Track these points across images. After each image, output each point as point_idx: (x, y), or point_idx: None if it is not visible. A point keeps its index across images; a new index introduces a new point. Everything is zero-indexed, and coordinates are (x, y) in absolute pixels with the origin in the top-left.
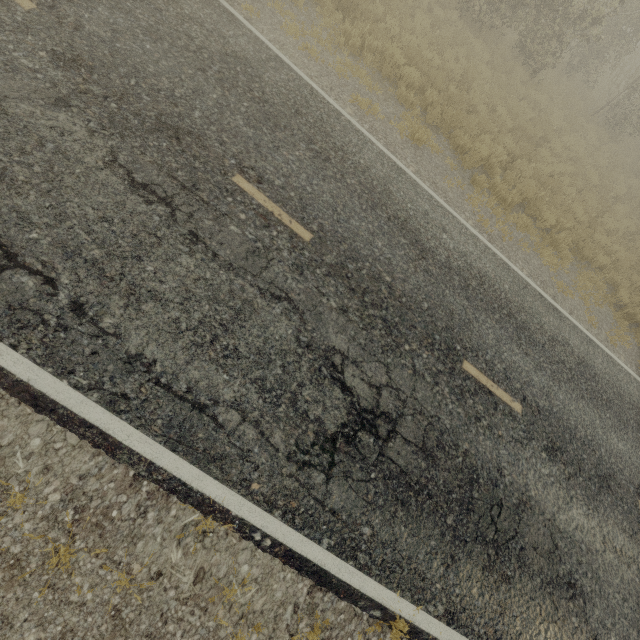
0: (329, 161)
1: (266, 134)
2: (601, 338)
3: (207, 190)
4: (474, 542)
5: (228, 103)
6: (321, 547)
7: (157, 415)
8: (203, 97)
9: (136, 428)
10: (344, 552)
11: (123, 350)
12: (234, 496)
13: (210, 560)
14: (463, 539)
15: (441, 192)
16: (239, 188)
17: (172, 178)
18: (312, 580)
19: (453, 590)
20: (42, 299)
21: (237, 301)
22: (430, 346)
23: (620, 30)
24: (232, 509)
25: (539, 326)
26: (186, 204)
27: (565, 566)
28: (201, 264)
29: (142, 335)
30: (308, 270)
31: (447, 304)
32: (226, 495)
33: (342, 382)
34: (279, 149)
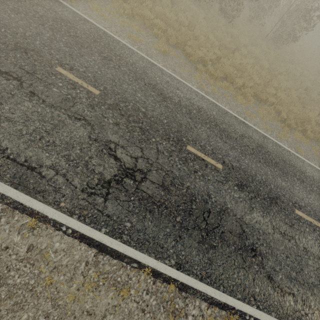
0: (112, 61)
1: (76, 50)
2: (273, 136)
3: (41, 74)
4: (193, 229)
5: (55, 38)
6: (101, 232)
7: (7, 172)
8: (41, 35)
9: None
10: (114, 235)
11: None
12: (50, 209)
13: (37, 241)
14: (186, 228)
15: (178, 74)
16: (59, 72)
17: (21, 69)
18: (97, 249)
19: (180, 253)
20: None
21: (55, 121)
22: (167, 139)
23: None
24: (49, 215)
25: (234, 130)
26: (29, 80)
27: (249, 241)
28: (36, 105)
29: (0, 137)
30: (97, 107)
31: (178, 120)
32: (45, 209)
33: (115, 156)
34: (83, 56)
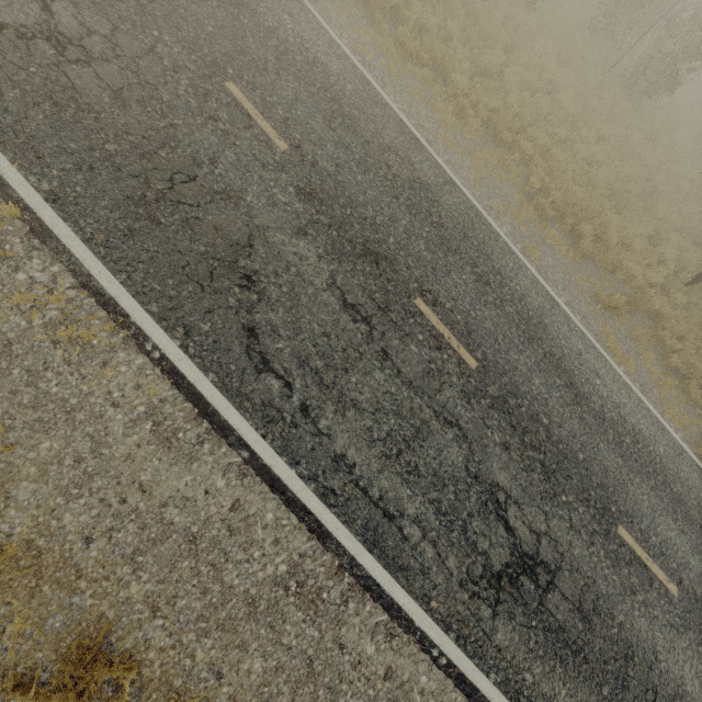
0: None
1: None
2: (482, 201)
3: None
4: (131, 177)
5: None
6: None
7: None
8: None
9: None
10: None
11: None
12: None
13: None
14: (118, 167)
15: (320, 8)
16: None
17: None
18: None
19: (74, 186)
20: None
21: None
22: (190, 50)
23: None
24: None
25: (375, 131)
26: None
27: (252, 264)
28: None
29: None
30: None
31: (243, 45)
32: None
33: (47, 5)
34: None
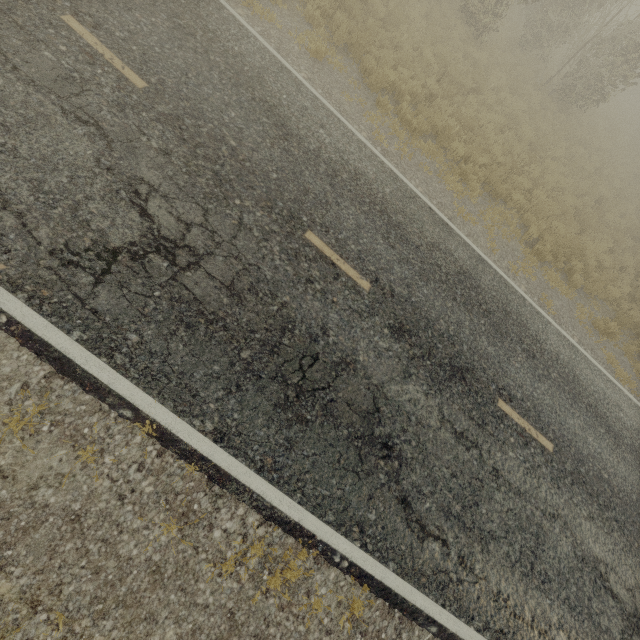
0: (193, 36)
1: None
2: (501, 265)
3: (25, 17)
4: (271, 380)
5: None
6: (69, 337)
7: None
8: None
9: None
10: (98, 349)
11: None
12: None
13: None
14: (257, 374)
15: (335, 102)
16: (67, 26)
17: None
18: (54, 367)
19: (231, 414)
20: None
21: (30, 112)
22: (268, 208)
23: (569, 3)
24: None
25: (418, 231)
26: None
27: (384, 429)
28: None
29: None
30: (132, 110)
31: (303, 182)
32: None
33: (143, 209)
34: (131, 10)
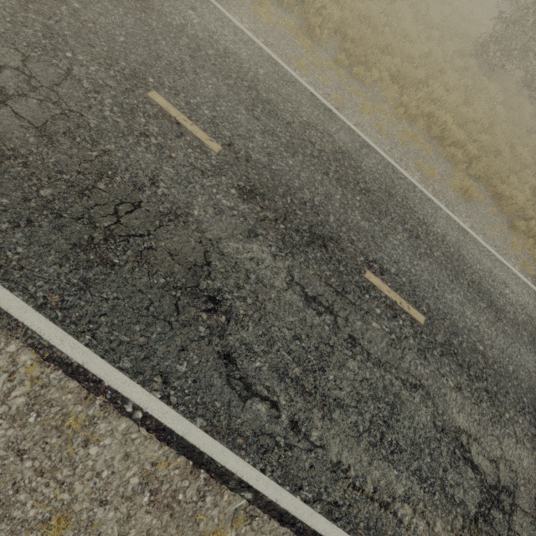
0: (419, 238)
1: (376, 224)
2: None
3: (352, 291)
4: None
5: (347, 201)
6: None
7: (359, 518)
8: (331, 200)
9: (348, 533)
10: None
11: (328, 460)
12: None
13: None
14: None
15: (491, 242)
16: (371, 283)
17: (329, 286)
18: None
19: None
20: (272, 422)
21: (390, 396)
22: (522, 410)
23: None
24: None
25: None
26: (342, 309)
27: None
28: (361, 365)
29: (337, 443)
30: (428, 353)
31: (524, 363)
32: None
33: (471, 461)
34: (387, 236)
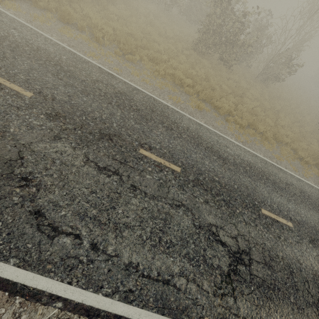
0: (173, 129)
1: (145, 125)
2: (301, 176)
3: (131, 161)
4: (306, 307)
5: (125, 115)
6: None
7: (149, 296)
8: (114, 116)
9: (141, 308)
10: None
11: (122, 263)
12: None
13: None
14: (301, 308)
15: (217, 128)
16: (143, 155)
17: (115, 160)
18: None
19: None
20: (76, 248)
21: (162, 214)
22: (246, 207)
23: (255, 46)
24: None
25: (279, 179)
26: (125, 171)
27: None
28: (141, 200)
29: (128, 250)
30: (185, 186)
31: (243, 182)
32: None
33: (220, 241)
34: (152, 130)
